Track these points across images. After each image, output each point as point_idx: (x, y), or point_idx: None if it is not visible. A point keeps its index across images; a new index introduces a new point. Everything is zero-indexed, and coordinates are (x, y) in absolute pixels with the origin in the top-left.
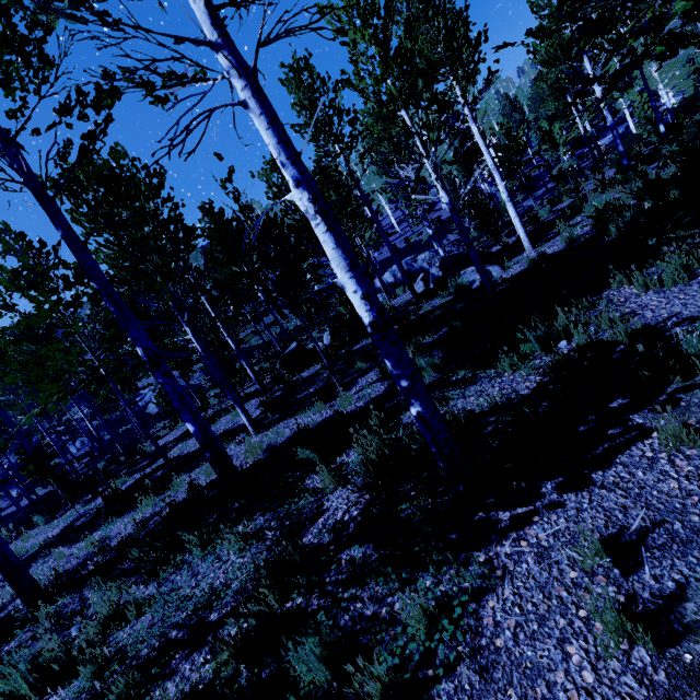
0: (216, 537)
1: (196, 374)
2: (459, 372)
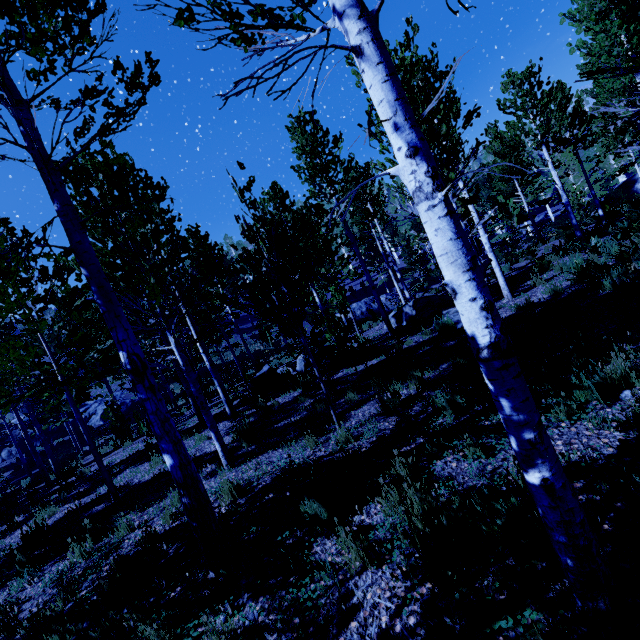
0: (183, 632)
1: None
2: (493, 416)
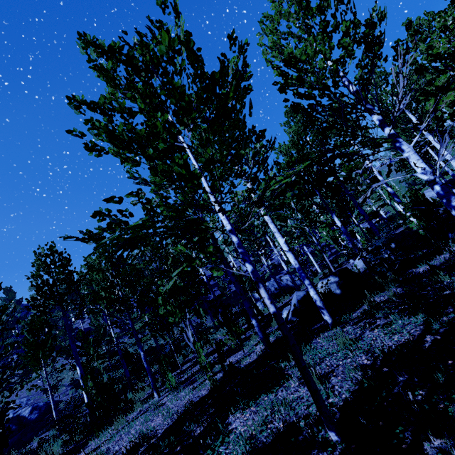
0: None
1: (62, 389)
2: None
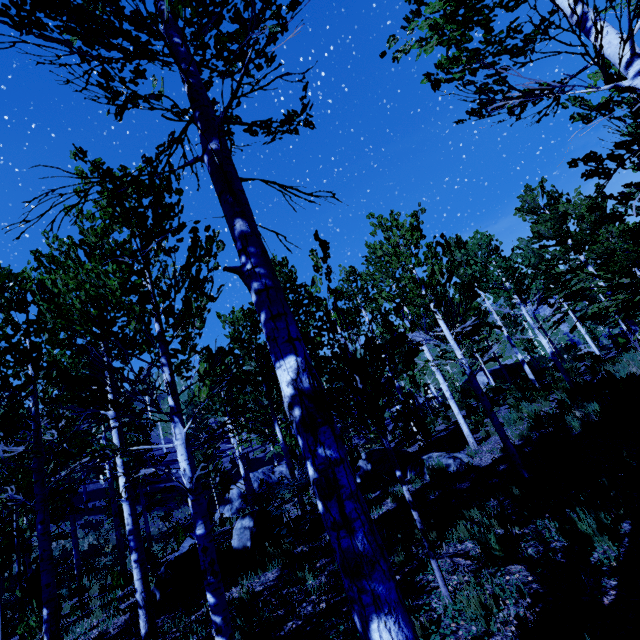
0: None
1: None
2: None
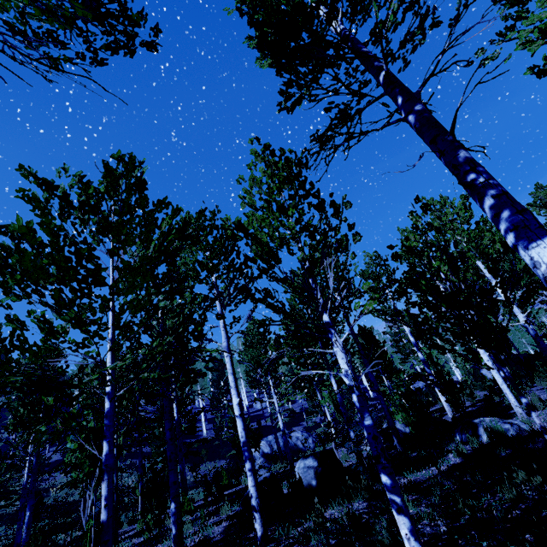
0: None
1: None
2: None
